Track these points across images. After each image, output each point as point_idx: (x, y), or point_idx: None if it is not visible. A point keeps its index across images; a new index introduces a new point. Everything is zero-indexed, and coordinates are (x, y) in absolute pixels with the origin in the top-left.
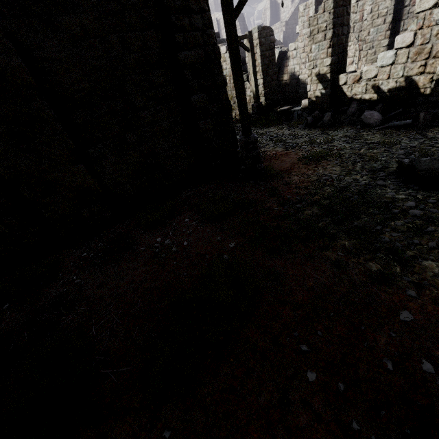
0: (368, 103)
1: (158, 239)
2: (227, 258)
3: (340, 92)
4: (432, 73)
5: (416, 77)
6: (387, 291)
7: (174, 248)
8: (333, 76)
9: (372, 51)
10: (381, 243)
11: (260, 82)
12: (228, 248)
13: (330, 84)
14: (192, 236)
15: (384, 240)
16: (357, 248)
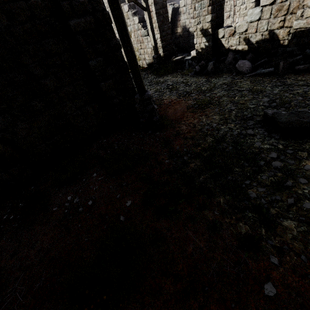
0: (241, 53)
1: (69, 197)
2: (123, 219)
3: (220, 44)
4: (289, 27)
5: (277, 30)
6: (254, 258)
7: (80, 208)
8: (214, 30)
9: (243, 6)
10: (250, 200)
11: (158, 37)
12: (125, 207)
13: (212, 38)
14: (97, 194)
15: (252, 196)
16: (230, 206)
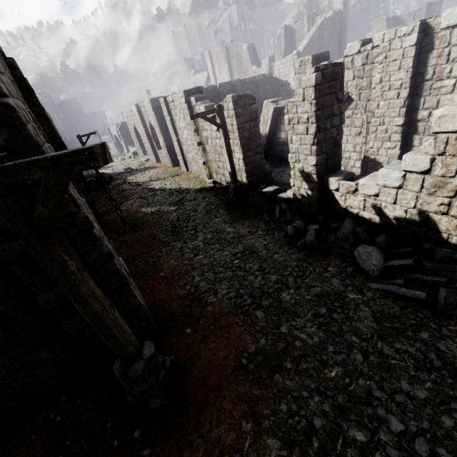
0: (366, 226)
1: None
2: None
3: (331, 197)
4: None
5: (434, 215)
6: None
7: None
8: (321, 177)
9: (382, 127)
10: None
11: (240, 157)
12: None
13: (318, 187)
14: None
15: None
16: None
